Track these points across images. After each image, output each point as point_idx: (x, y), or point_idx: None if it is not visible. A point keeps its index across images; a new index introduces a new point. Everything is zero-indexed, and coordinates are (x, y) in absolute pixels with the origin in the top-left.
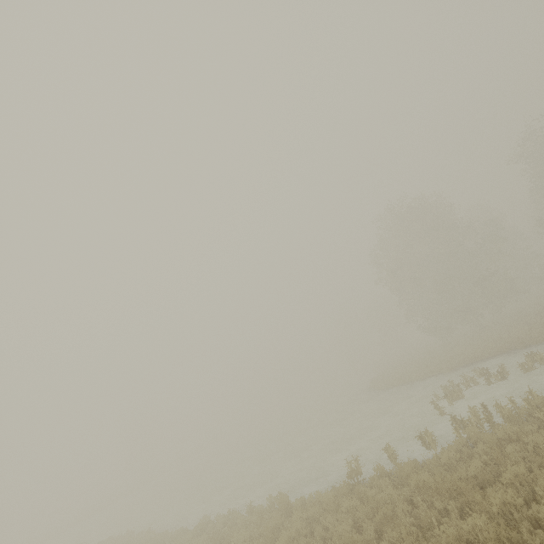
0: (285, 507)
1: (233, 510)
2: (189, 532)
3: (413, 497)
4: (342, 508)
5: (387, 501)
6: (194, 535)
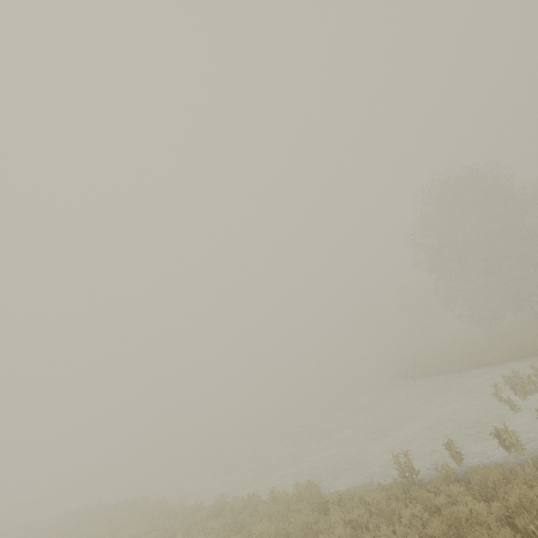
0: (317, 501)
1: (253, 493)
2: (203, 510)
3: (516, 520)
4: (403, 519)
5: (468, 517)
6: (209, 516)
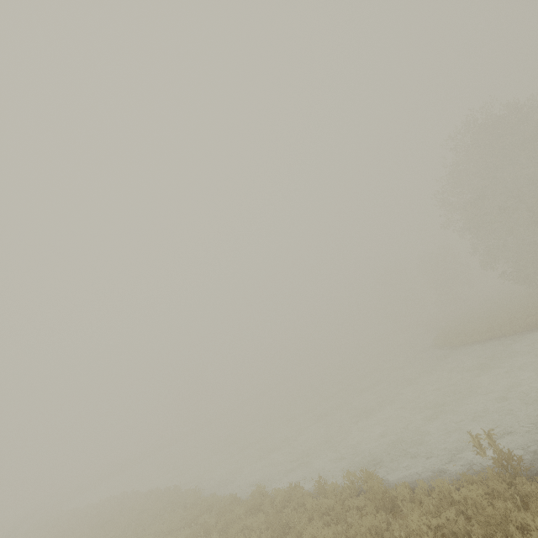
0: (380, 497)
1: (295, 484)
2: (239, 502)
3: None
4: (533, 532)
5: None
6: (246, 510)
